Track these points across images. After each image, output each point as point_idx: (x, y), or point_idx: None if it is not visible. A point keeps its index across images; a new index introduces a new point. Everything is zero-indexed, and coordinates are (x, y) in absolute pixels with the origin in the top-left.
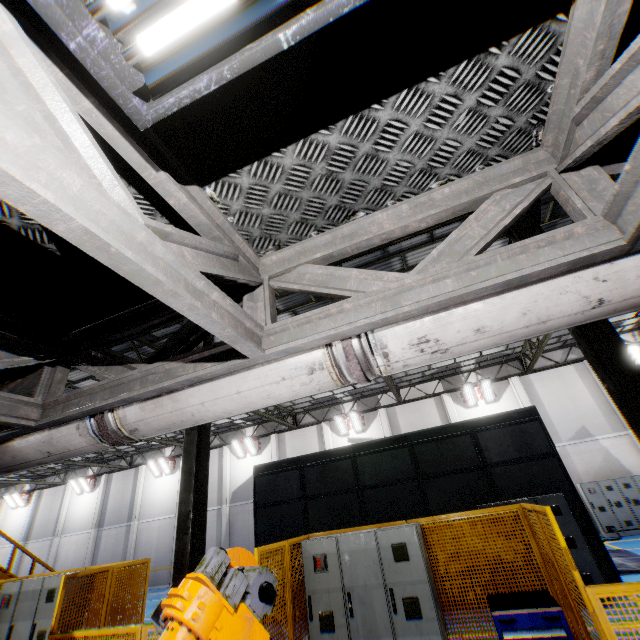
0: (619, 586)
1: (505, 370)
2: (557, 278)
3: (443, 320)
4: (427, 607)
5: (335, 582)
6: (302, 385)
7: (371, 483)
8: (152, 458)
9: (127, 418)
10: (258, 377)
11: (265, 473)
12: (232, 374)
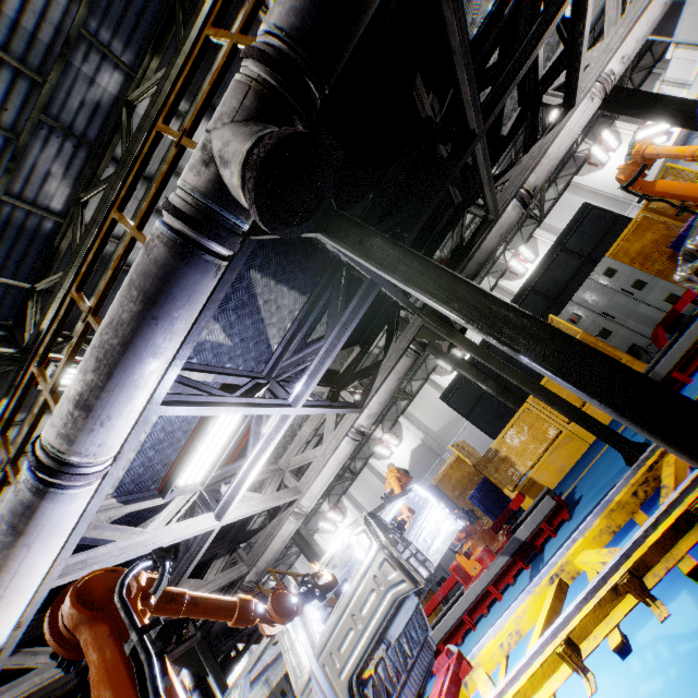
0: None
1: (525, 232)
2: (649, 7)
3: (625, 46)
4: (645, 277)
5: (591, 317)
6: (590, 110)
7: None
8: (317, 524)
9: (531, 183)
10: (574, 119)
11: (452, 394)
12: (563, 128)
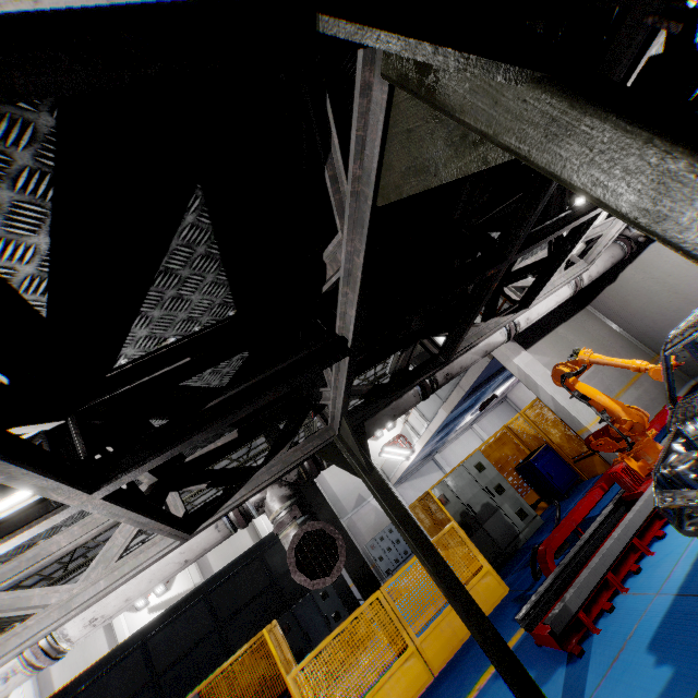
0: (303, 661)
1: None
2: (163, 558)
3: (104, 603)
4: None
5: None
6: (1, 692)
7: (168, 663)
8: None
9: None
10: None
11: None
12: None
